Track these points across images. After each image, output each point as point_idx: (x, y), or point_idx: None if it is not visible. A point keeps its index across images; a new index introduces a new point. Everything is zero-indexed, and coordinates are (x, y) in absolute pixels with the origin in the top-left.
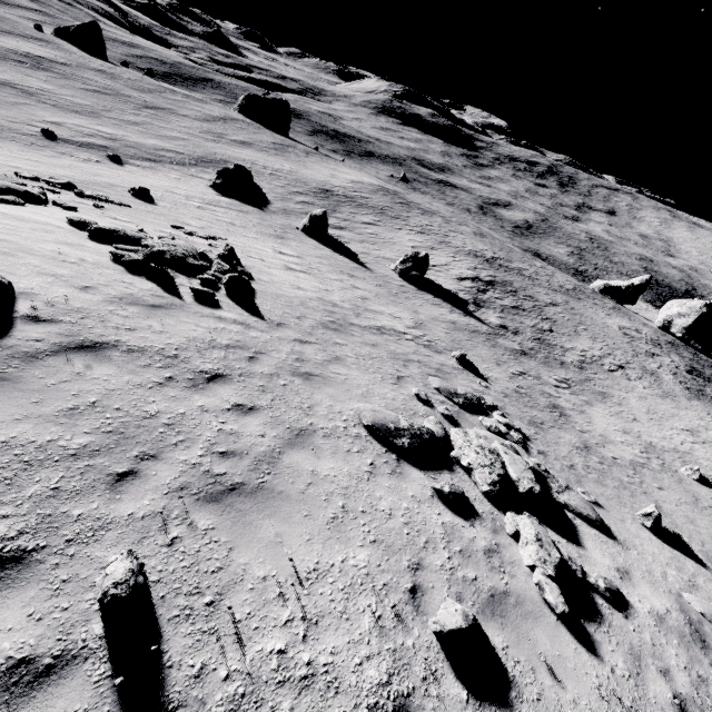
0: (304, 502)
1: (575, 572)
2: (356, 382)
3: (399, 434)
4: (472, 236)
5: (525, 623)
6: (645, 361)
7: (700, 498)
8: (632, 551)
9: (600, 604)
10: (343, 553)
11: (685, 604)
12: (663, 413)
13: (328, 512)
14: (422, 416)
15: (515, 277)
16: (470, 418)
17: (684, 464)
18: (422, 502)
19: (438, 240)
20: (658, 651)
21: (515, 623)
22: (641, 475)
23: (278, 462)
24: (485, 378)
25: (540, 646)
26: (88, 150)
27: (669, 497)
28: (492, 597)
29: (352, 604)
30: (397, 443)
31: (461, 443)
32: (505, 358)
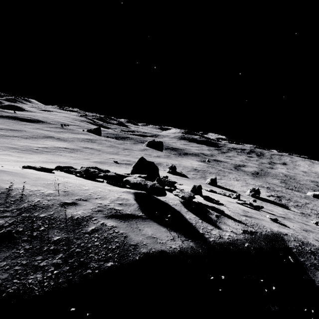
0: None
1: None
2: None
3: None
4: (252, 179)
5: None
6: None
7: None
8: None
9: None
10: None
11: None
12: None
13: None
14: None
15: (283, 194)
16: None
17: None
18: None
19: (245, 182)
20: None
21: None
22: None
23: None
24: None
25: None
26: (128, 165)
27: None
28: None
29: None
30: None
31: None
32: None
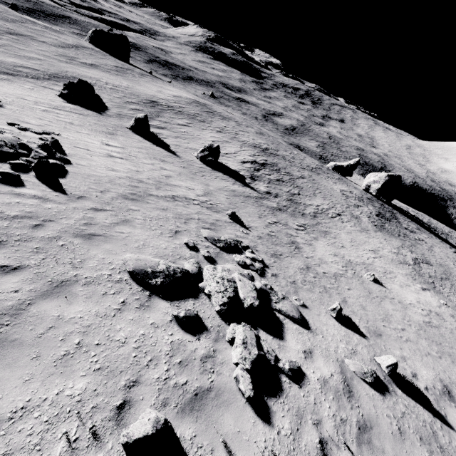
0: (37, 345)
1: (270, 361)
2: (136, 237)
3: (155, 275)
4: (254, 134)
5: (218, 411)
6: (353, 210)
7: (372, 292)
8: (319, 335)
9: (283, 381)
10: (61, 386)
11: (345, 367)
12: (360, 241)
13: (61, 350)
14: (185, 259)
15: (280, 161)
16: (226, 257)
17: (367, 271)
18: (159, 327)
19: (231, 137)
20: (317, 407)
21: (209, 413)
22: (339, 282)
23: (23, 313)
24: (248, 227)
25: (224, 428)
26: None
27: (353, 294)
28: (195, 396)
29: (50, 434)
30: (151, 282)
31: (208, 276)
32: (266, 213)
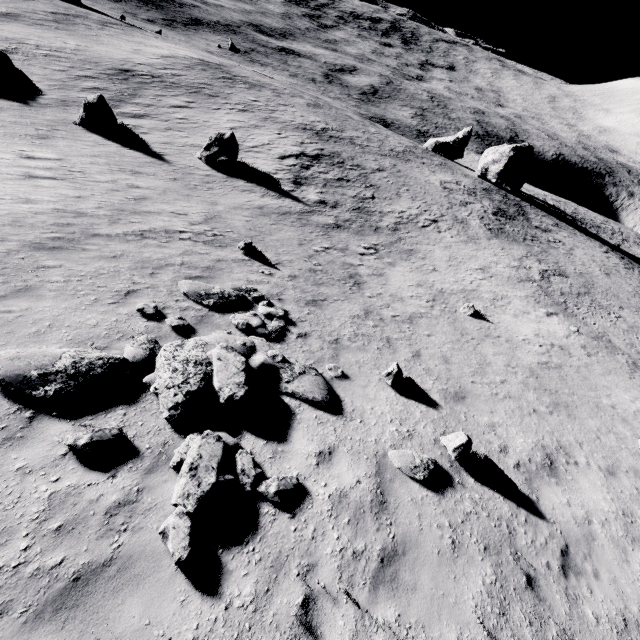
0: None
1: (244, 486)
2: (37, 316)
3: (46, 381)
4: (304, 108)
5: (114, 599)
6: (458, 211)
7: (466, 333)
8: (355, 421)
9: (263, 514)
10: None
11: (386, 464)
12: (463, 257)
13: None
14: (130, 338)
15: (345, 147)
16: (217, 320)
17: (467, 302)
18: (34, 471)
19: (263, 117)
20: (315, 544)
21: (94, 607)
22: (415, 327)
23: None
24: (275, 264)
25: (119, 626)
26: None
27: (434, 342)
28: (74, 582)
29: None
30: (37, 395)
31: (161, 362)
32: (313, 236)
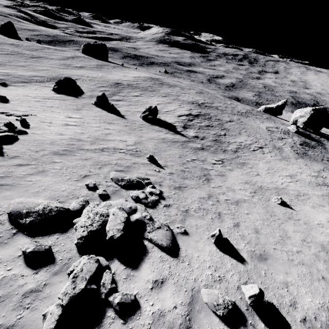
0: None
1: (101, 294)
2: (41, 184)
3: (28, 215)
4: (194, 94)
5: None
6: (276, 142)
7: (274, 215)
8: (185, 263)
9: (107, 316)
10: None
11: (198, 297)
12: (277, 168)
13: None
14: (77, 198)
15: (212, 111)
16: (123, 193)
17: (277, 195)
18: (2, 262)
19: (173, 99)
20: None
21: None
22: (239, 207)
23: None
24: (163, 166)
25: None
26: None
27: (250, 218)
28: None
29: None
30: (21, 222)
31: (84, 212)
32: (187, 153)
